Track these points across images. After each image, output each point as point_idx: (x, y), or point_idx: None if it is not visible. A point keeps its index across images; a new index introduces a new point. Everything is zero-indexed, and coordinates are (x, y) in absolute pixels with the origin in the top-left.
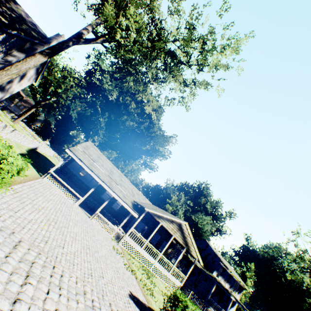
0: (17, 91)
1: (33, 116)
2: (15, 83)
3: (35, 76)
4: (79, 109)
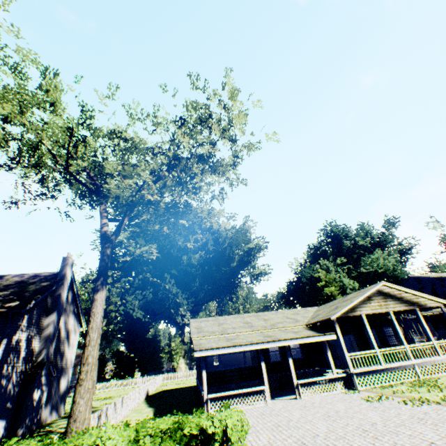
0: (74, 356)
1: (100, 364)
2: (67, 351)
3: (76, 321)
4: (137, 302)
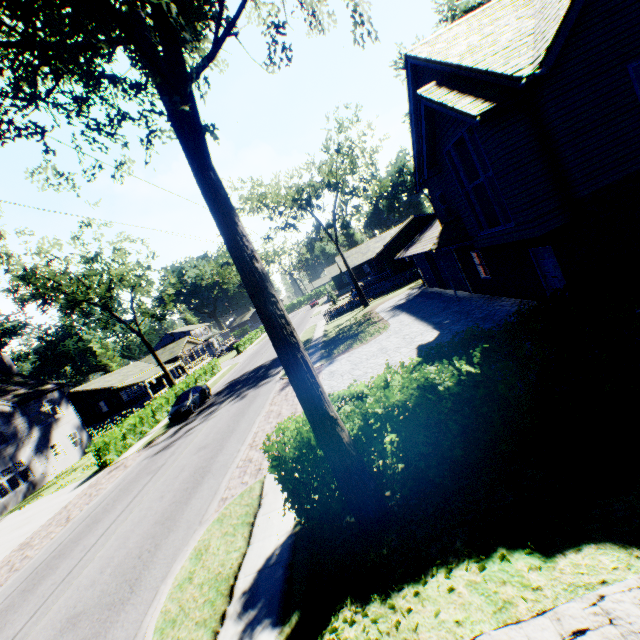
0: None
1: None
2: None
3: None
4: None
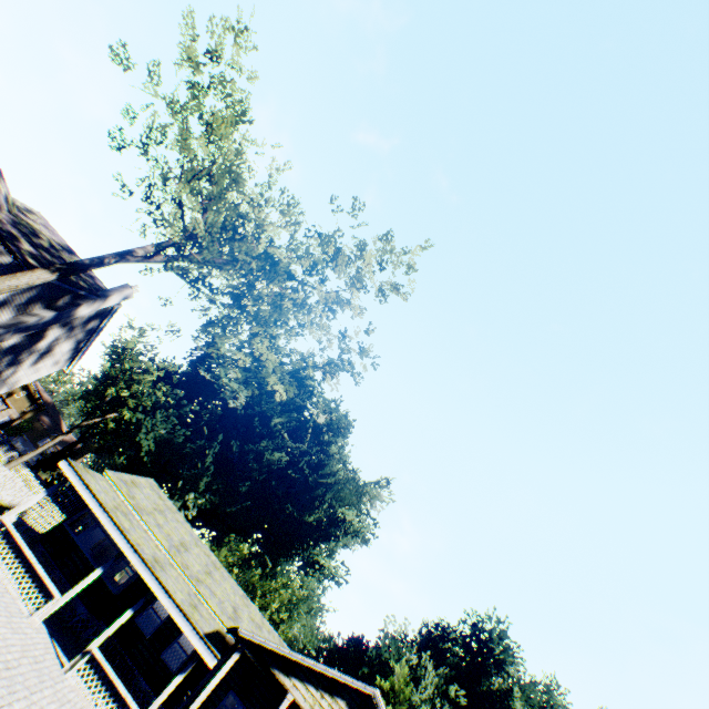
0: (26, 382)
1: (60, 457)
2: (25, 366)
3: (71, 355)
4: (163, 431)
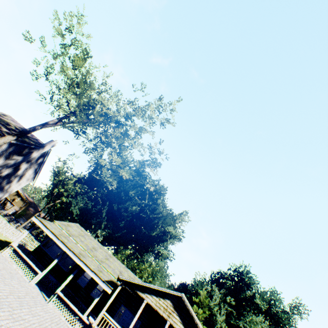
0: (16, 190)
1: None
2: (14, 183)
3: (33, 175)
4: (82, 205)
